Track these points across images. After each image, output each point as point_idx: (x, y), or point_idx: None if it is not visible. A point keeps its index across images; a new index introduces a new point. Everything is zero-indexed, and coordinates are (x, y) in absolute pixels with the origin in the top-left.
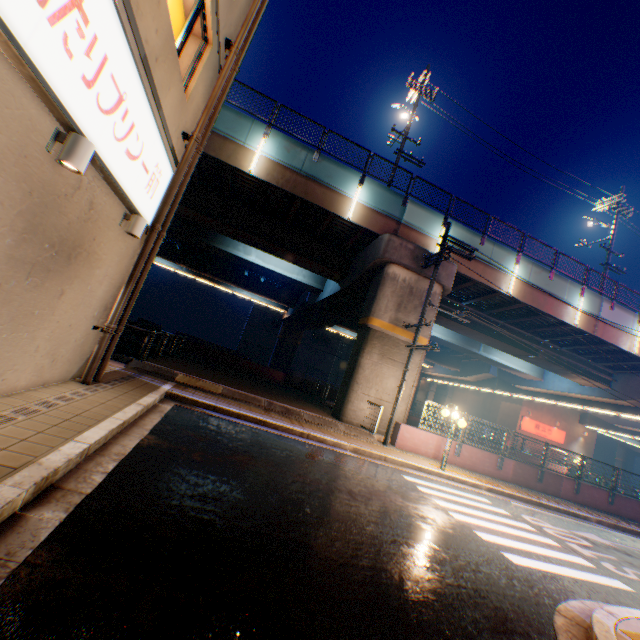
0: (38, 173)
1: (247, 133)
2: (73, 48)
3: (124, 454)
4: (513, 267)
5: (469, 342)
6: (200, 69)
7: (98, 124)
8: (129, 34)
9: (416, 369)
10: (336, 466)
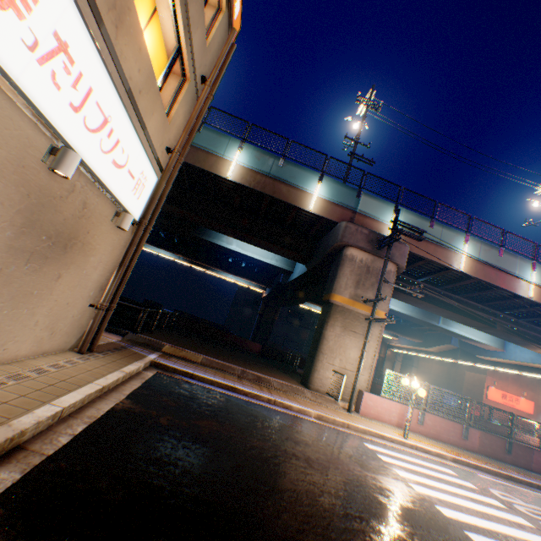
0: (35, 179)
1: (225, 147)
2: (61, 82)
3: (96, 417)
4: (462, 246)
5: (428, 315)
6: (180, 99)
7: (86, 140)
8: (114, 73)
9: (376, 340)
10: (298, 432)
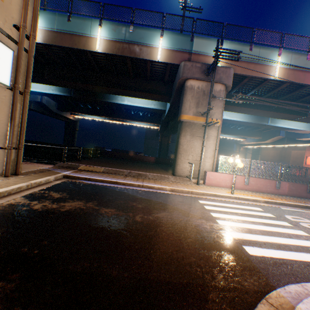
0: None
1: (90, 28)
2: None
3: None
4: (277, 59)
5: (260, 119)
6: None
7: None
8: None
9: (215, 139)
10: (147, 201)
